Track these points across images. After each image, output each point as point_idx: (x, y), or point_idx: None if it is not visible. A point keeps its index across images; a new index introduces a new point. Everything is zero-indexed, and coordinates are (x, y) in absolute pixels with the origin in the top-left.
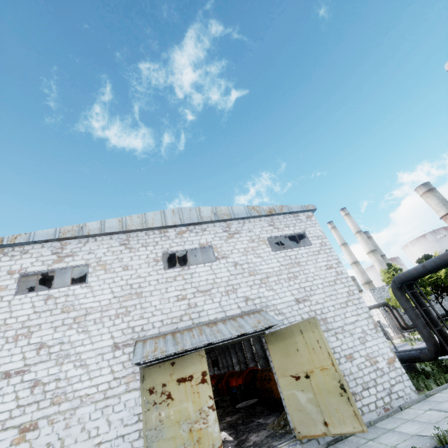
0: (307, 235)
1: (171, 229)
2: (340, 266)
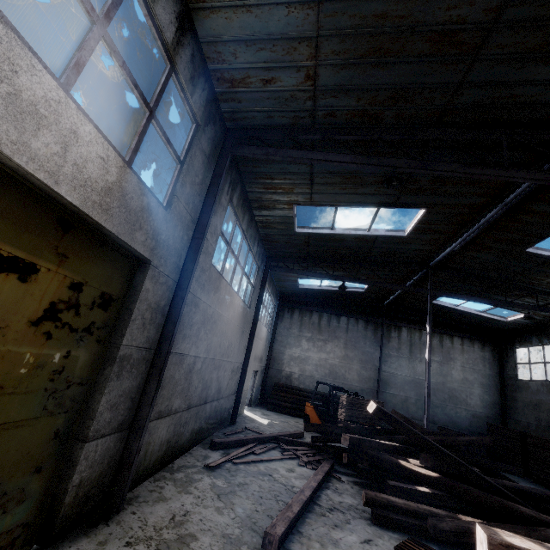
0: None
1: None
2: None
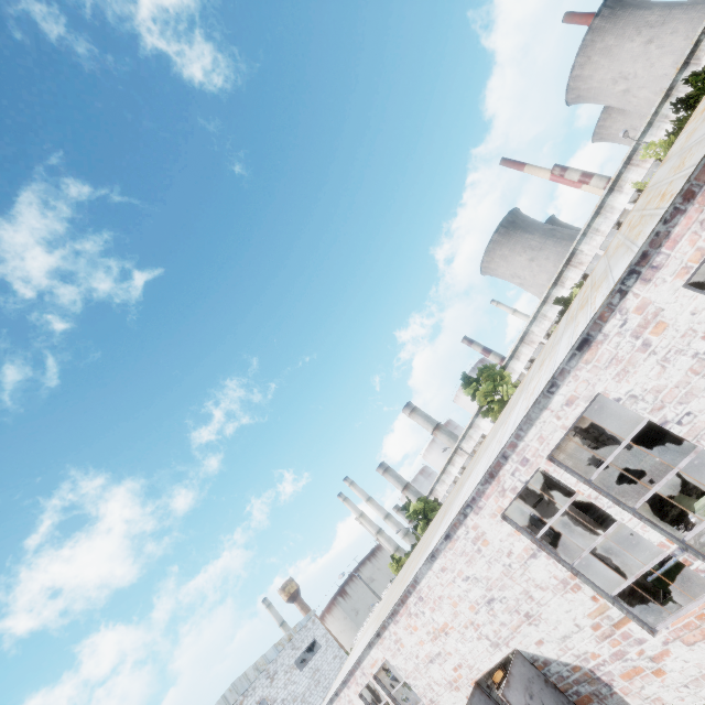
0: (317, 639)
1: (234, 704)
2: (341, 651)
